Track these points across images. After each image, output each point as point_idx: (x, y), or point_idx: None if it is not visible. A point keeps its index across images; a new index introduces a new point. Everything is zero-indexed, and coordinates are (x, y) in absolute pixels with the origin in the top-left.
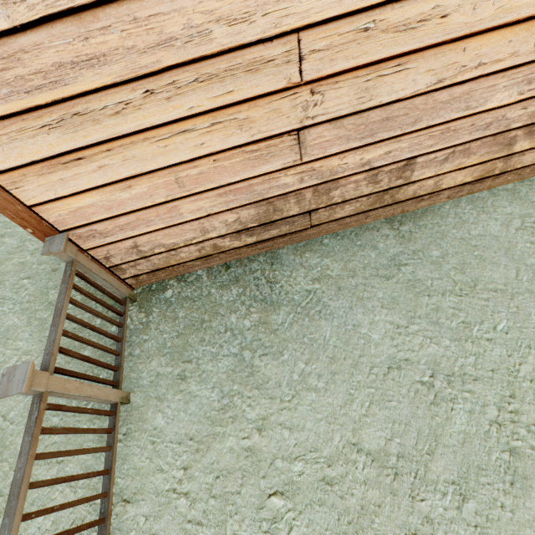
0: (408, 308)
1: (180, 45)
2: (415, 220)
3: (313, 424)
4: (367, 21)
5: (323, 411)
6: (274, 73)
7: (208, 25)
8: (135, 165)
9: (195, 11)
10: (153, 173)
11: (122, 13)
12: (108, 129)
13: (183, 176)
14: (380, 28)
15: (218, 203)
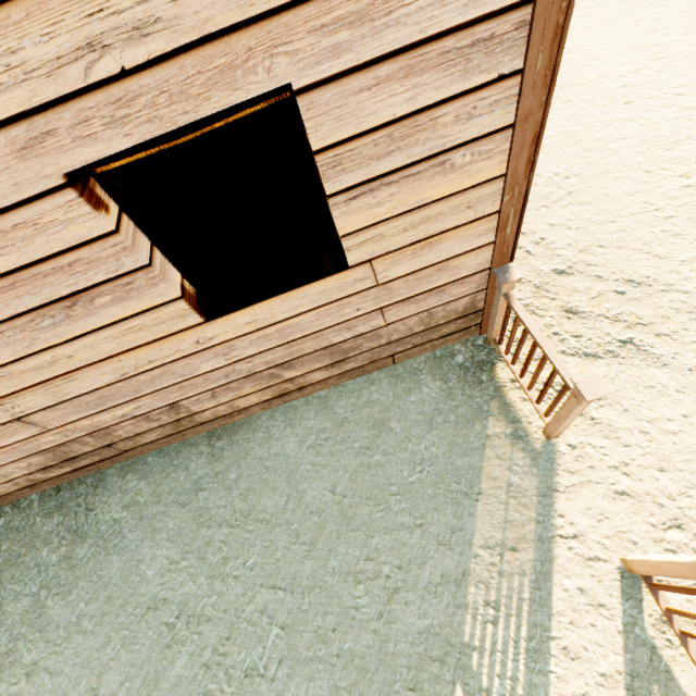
0: (187, 540)
1: None
2: (232, 434)
3: (70, 668)
4: None
5: (83, 655)
6: None
7: None
8: None
9: None
10: None
11: None
12: None
13: None
14: (18, 373)
15: None
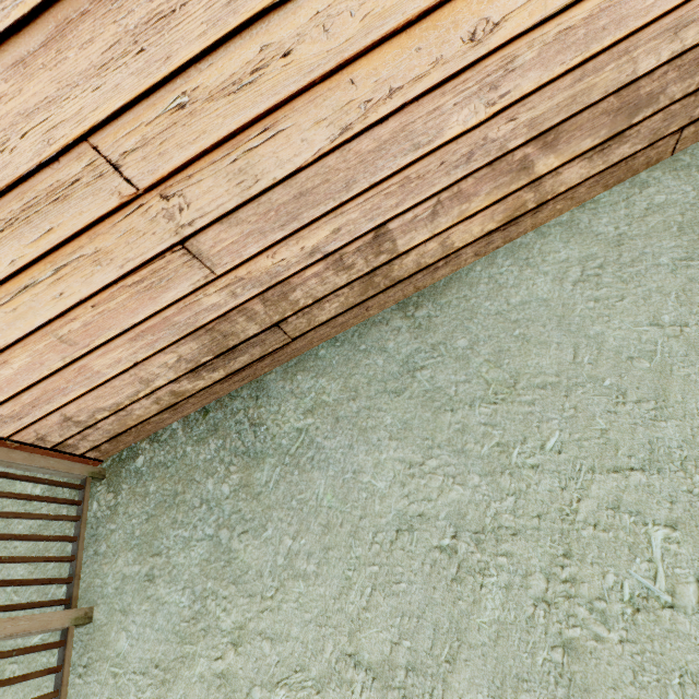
0: (424, 434)
1: None
2: (435, 297)
3: (299, 629)
4: (174, 96)
5: (313, 608)
6: (93, 193)
7: None
8: None
9: None
10: (24, 340)
11: None
12: None
13: (66, 333)
14: (202, 98)
15: (138, 348)
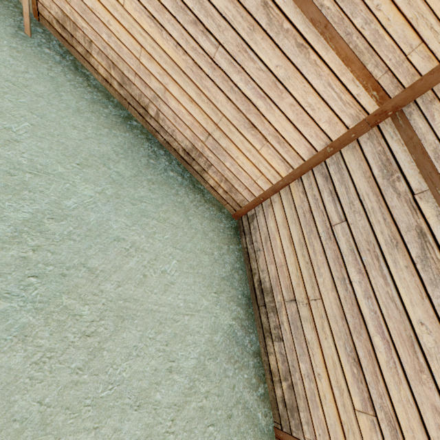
0: None
1: None
2: None
3: None
4: None
5: None
6: None
7: None
8: None
9: None
10: None
11: None
12: None
13: None
14: None
15: None
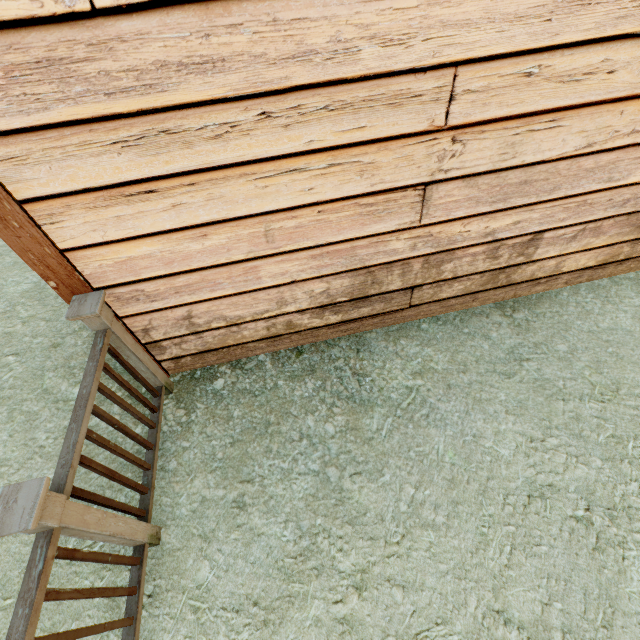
0: (540, 414)
1: (319, 61)
2: (530, 306)
3: (435, 579)
4: (532, 65)
5: (448, 560)
6: (417, 112)
7: (358, 42)
8: (220, 207)
9: (348, 22)
10: (239, 220)
11: (261, 11)
12: (199, 157)
13: (275, 228)
14: (544, 76)
15: (309, 267)
